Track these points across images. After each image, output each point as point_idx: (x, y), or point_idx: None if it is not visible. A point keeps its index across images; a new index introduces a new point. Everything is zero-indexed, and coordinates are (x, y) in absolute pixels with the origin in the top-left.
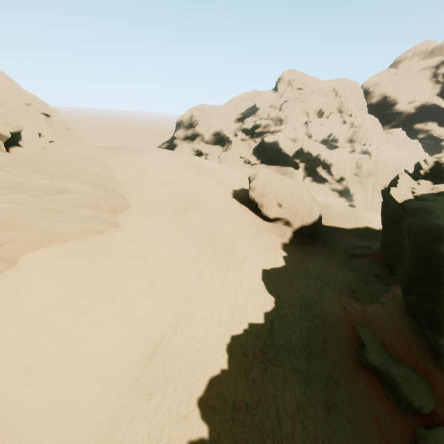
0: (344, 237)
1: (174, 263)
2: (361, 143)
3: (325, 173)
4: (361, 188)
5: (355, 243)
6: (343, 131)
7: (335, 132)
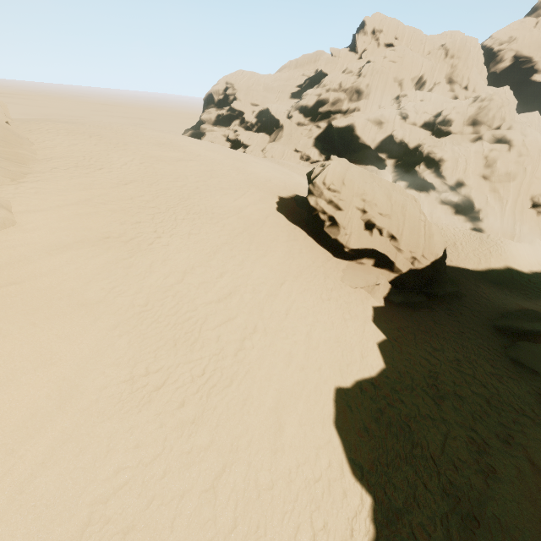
0: (476, 288)
1: (81, 403)
2: (493, 127)
3: (430, 175)
4: (495, 200)
5: (501, 301)
6: (461, 107)
7: (447, 109)
